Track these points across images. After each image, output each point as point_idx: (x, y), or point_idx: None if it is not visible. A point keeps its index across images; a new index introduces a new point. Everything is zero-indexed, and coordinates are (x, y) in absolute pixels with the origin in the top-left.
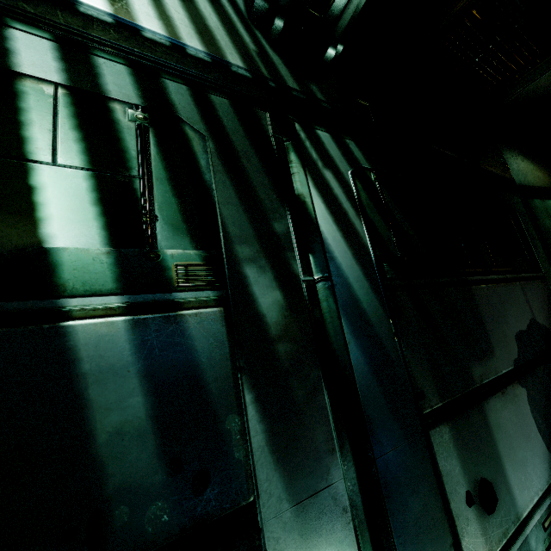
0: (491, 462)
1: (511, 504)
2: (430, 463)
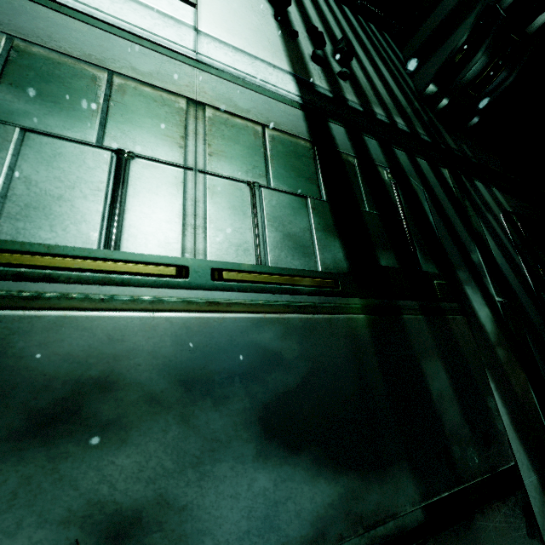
0: None
1: None
2: None
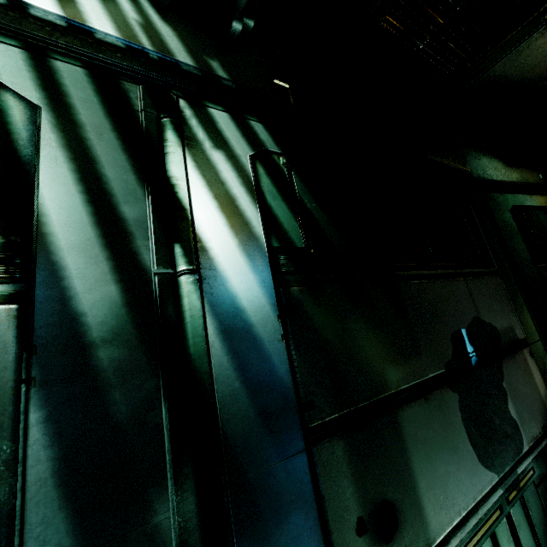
0: (399, 480)
1: (421, 528)
2: (312, 486)
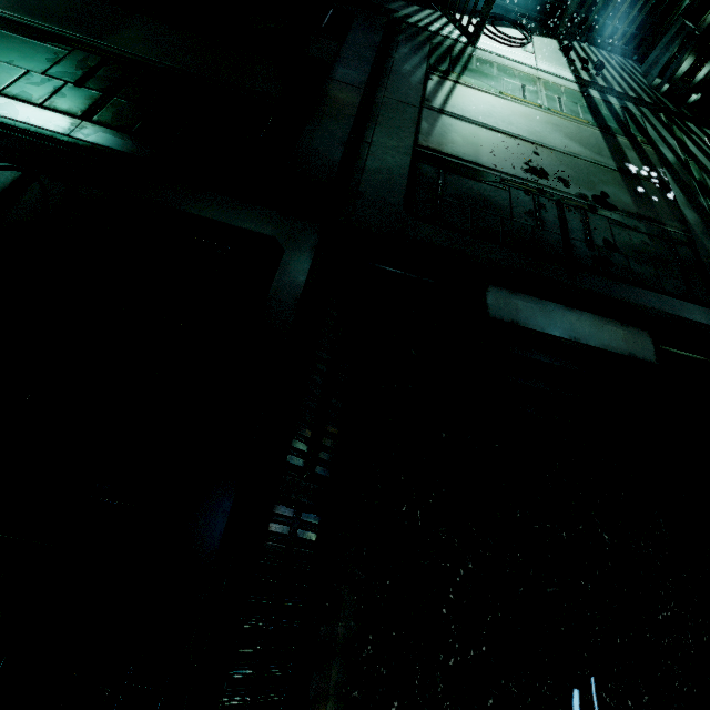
0: None
1: None
2: None
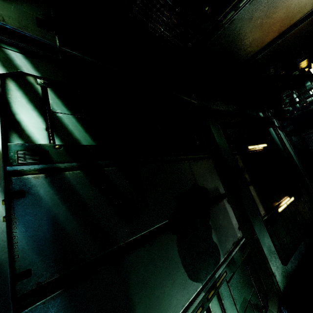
0: None
1: None
2: None
